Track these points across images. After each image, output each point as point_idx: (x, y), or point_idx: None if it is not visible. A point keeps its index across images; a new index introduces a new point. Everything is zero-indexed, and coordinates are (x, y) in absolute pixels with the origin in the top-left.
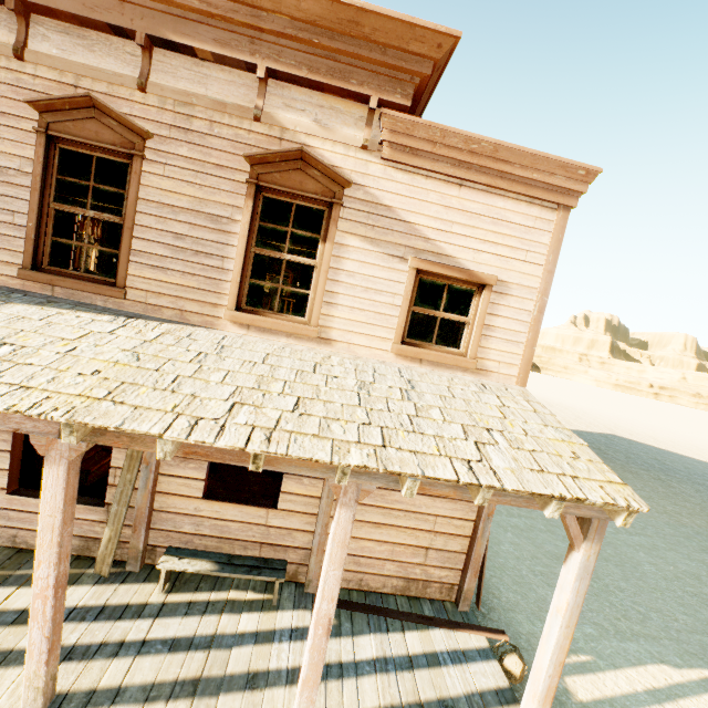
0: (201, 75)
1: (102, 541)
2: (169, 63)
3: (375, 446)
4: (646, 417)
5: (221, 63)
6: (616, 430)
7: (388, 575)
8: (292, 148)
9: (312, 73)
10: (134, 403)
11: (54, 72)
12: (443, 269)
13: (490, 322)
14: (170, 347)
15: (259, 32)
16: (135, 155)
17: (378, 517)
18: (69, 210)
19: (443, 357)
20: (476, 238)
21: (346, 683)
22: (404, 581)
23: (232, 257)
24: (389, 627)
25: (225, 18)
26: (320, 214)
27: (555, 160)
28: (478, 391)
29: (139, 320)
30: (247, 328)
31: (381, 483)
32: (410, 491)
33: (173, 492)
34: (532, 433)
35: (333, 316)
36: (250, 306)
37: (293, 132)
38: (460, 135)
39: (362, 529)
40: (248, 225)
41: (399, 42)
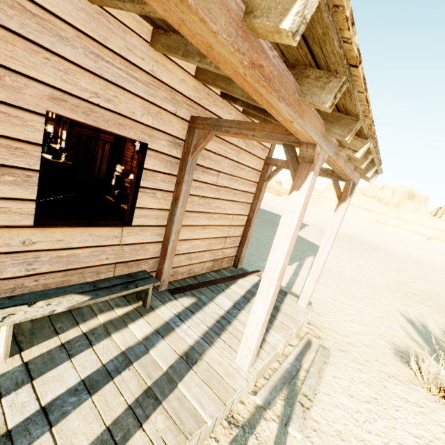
0: None
1: None
2: None
3: None
4: None
5: None
6: None
7: (205, 261)
8: None
9: None
10: None
11: None
12: None
13: None
14: None
15: None
16: None
17: (205, 220)
18: None
19: None
20: None
21: (235, 324)
22: (213, 262)
23: None
24: (222, 288)
25: None
26: None
27: None
28: None
29: None
30: None
31: (331, 154)
32: (363, 153)
33: None
34: None
35: None
36: None
37: None
38: None
39: (195, 232)
40: None
41: None
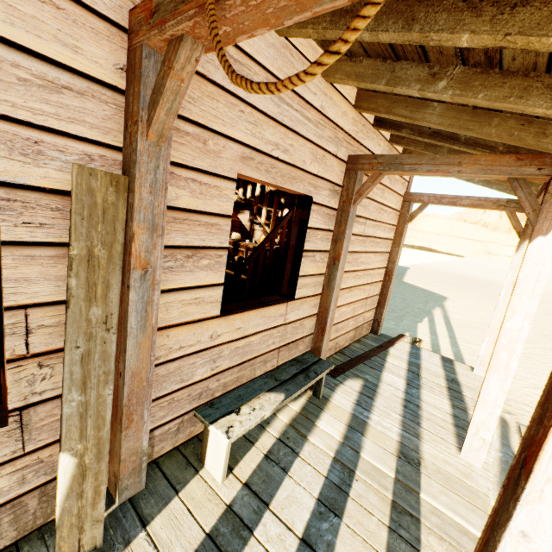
0: None
1: (57, 493)
2: None
3: None
4: None
5: None
6: None
7: (349, 331)
8: None
9: None
10: None
11: None
12: None
13: None
14: None
15: None
16: None
17: (352, 281)
18: None
19: None
20: None
21: (425, 407)
22: (355, 331)
23: None
24: (380, 363)
25: None
26: None
27: None
28: None
29: None
30: None
31: None
32: None
33: (175, 323)
34: None
35: None
36: None
37: None
38: None
39: (343, 297)
40: None
41: None
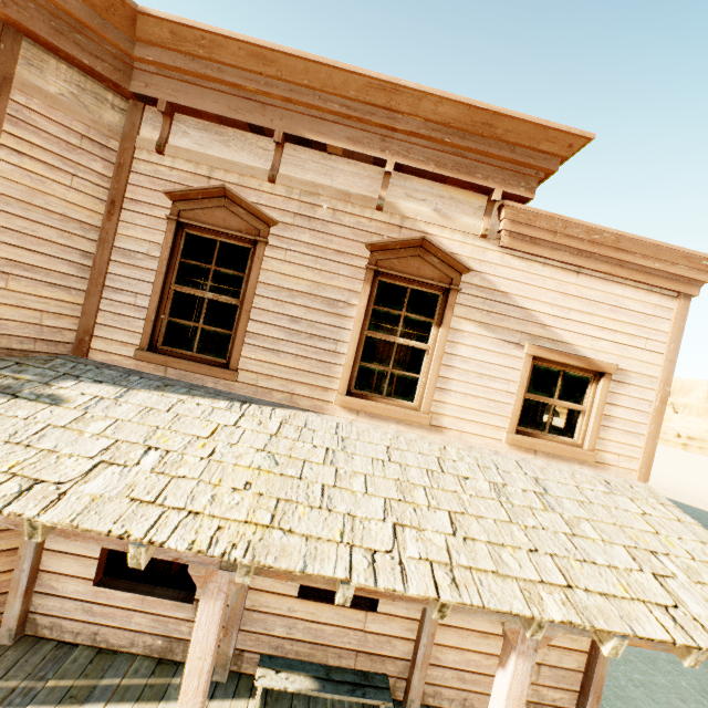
0: (328, 168)
1: None
2: (298, 157)
3: (561, 587)
4: (682, 472)
5: (348, 157)
6: (658, 489)
7: None
8: (415, 237)
9: (439, 168)
10: (301, 530)
11: (190, 164)
12: (560, 356)
13: (609, 412)
14: (297, 443)
15: (391, 131)
16: (259, 241)
17: (486, 625)
18: (188, 292)
19: (559, 449)
20: (593, 325)
21: None
22: None
23: (346, 340)
24: None
25: (361, 119)
26: (431, 296)
27: (678, 251)
28: (607, 491)
29: (253, 405)
30: (356, 412)
31: (563, 629)
32: (615, 650)
33: (266, 589)
34: (697, 555)
35: (445, 403)
36: (356, 389)
37: (413, 220)
38: (582, 226)
39: (468, 638)
40: (364, 309)
41: (530, 142)
